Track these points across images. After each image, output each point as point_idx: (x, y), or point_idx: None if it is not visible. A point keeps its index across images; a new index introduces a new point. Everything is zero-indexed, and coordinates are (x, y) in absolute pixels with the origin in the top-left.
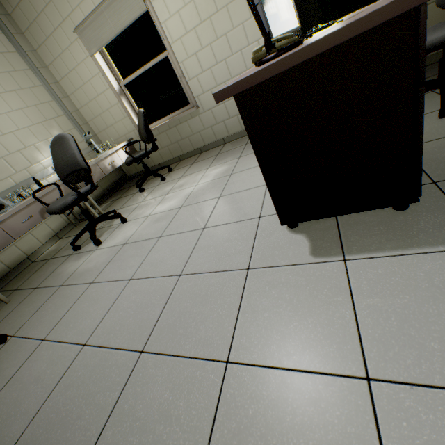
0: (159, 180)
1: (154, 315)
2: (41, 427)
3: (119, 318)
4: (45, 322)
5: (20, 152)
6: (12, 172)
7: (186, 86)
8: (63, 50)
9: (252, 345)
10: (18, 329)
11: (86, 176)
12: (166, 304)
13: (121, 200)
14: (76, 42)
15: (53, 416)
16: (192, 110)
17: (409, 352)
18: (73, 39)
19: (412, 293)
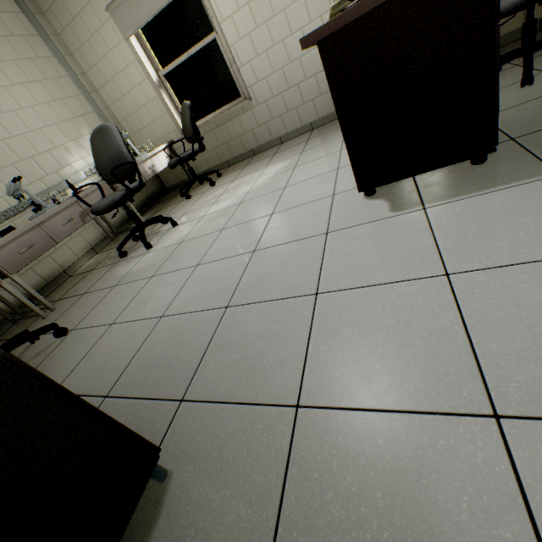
0: (207, 186)
1: (232, 282)
2: (136, 372)
3: (195, 292)
4: (108, 313)
5: (49, 153)
6: (43, 174)
7: (238, 74)
8: (92, 33)
9: (339, 279)
10: (77, 324)
11: (132, 172)
12: (244, 273)
13: (164, 210)
14: (108, 23)
15: (147, 363)
16: (244, 103)
17: (483, 252)
18: (104, 20)
19: (487, 217)
